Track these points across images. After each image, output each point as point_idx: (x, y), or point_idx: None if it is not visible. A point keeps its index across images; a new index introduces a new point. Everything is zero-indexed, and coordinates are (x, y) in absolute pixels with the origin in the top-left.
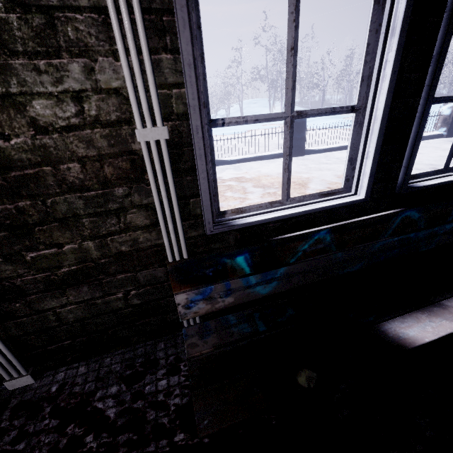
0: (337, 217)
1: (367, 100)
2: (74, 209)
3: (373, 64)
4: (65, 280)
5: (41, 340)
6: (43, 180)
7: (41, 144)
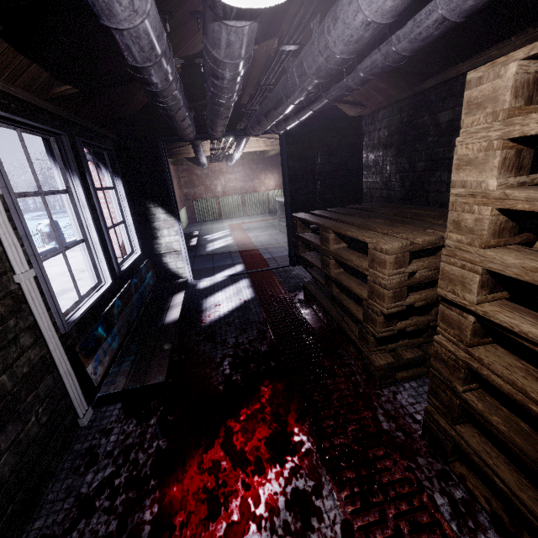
0: (107, 298)
1: (87, 235)
2: None
3: (81, 219)
4: None
5: None
6: None
7: None
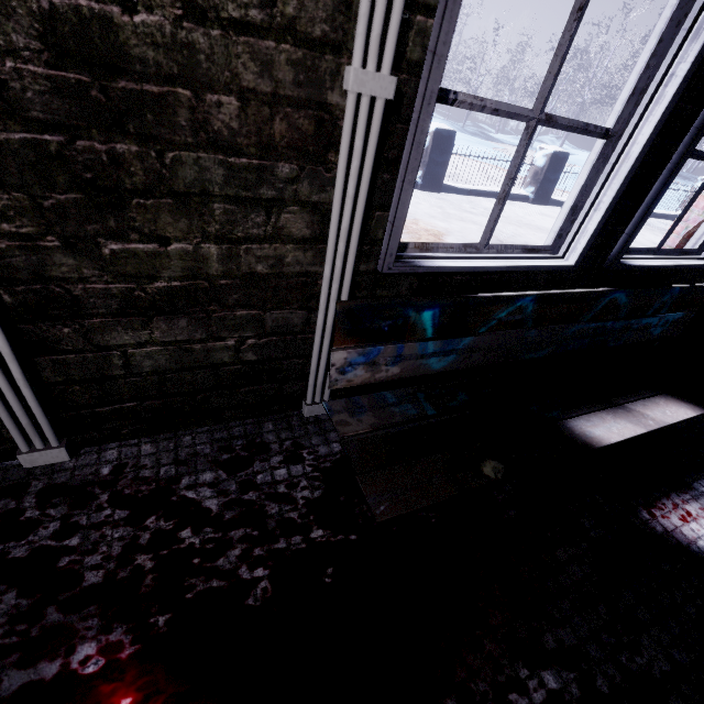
0: (533, 285)
1: (627, 126)
2: (206, 182)
3: (654, 73)
4: (156, 303)
5: (89, 396)
6: (170, 113)
7: (186, 41)
